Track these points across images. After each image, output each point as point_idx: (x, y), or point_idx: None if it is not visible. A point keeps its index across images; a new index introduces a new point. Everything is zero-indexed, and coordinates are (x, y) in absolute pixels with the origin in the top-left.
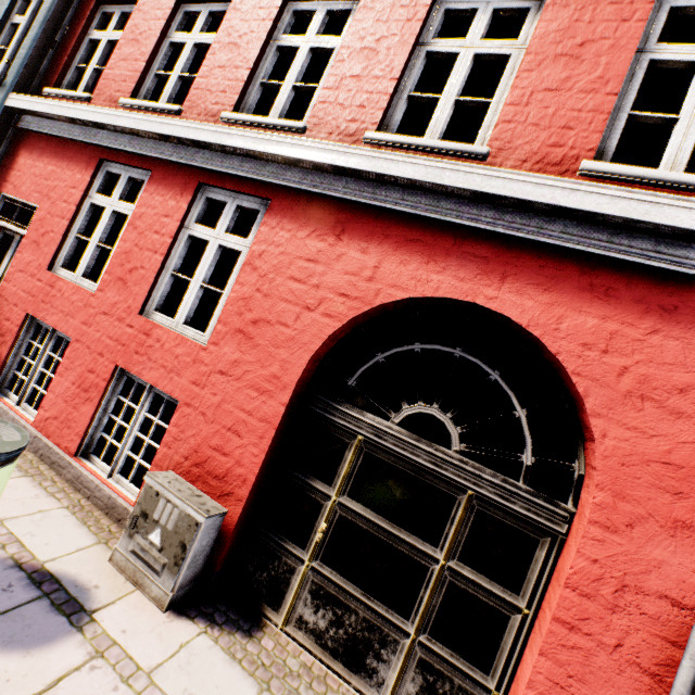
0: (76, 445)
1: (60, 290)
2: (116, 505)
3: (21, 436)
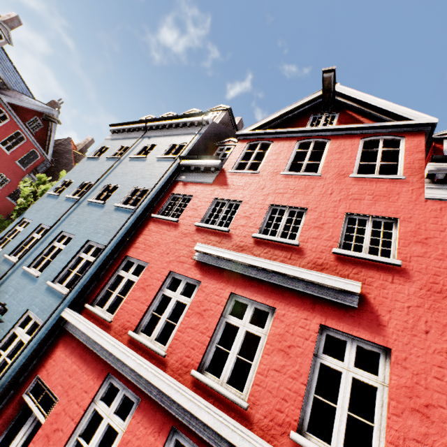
0: None
1: None
2: None
3: None
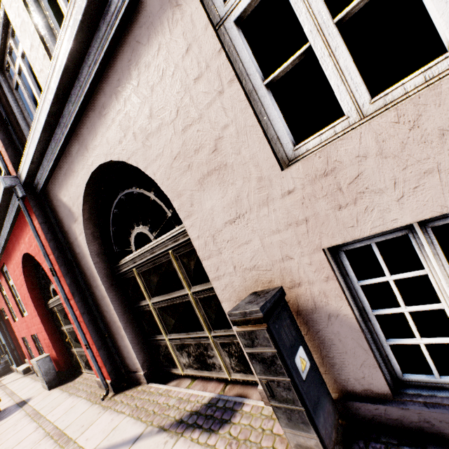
0: None
1: (18, 325)
2: None
3: None
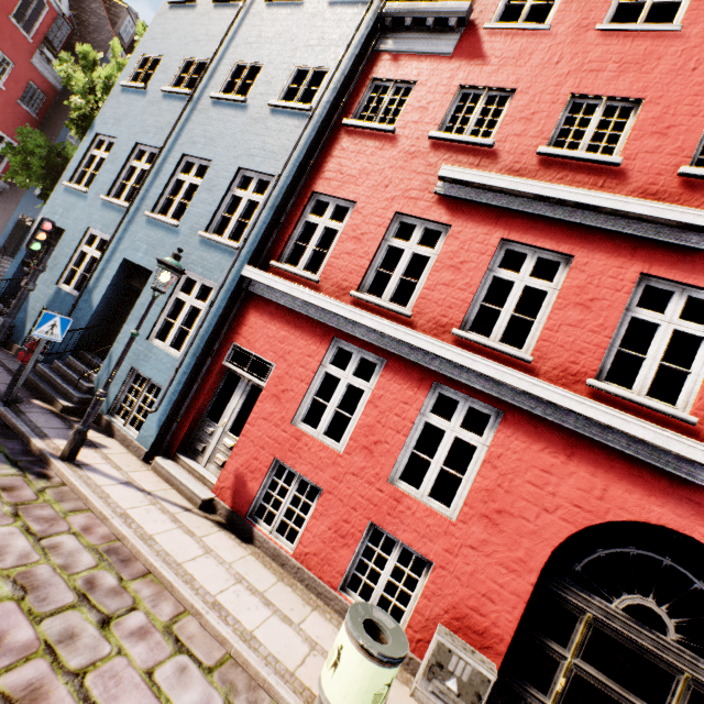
0: (338, 581)
1: (306, 444)
2: None
3: (391, 620)
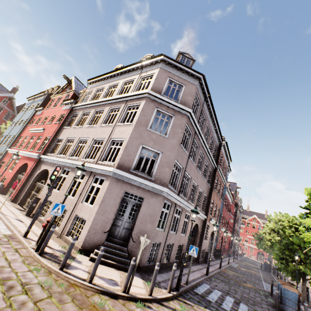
0: None
1: (3, 170)
2: None
3: None
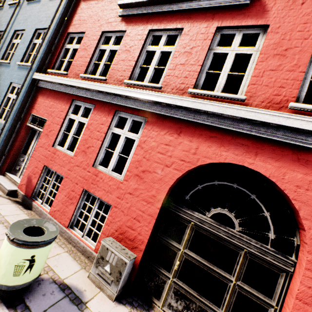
0: (68, 223)
1: (58, 155)
2: (86, 250)
3: (55, 228)
